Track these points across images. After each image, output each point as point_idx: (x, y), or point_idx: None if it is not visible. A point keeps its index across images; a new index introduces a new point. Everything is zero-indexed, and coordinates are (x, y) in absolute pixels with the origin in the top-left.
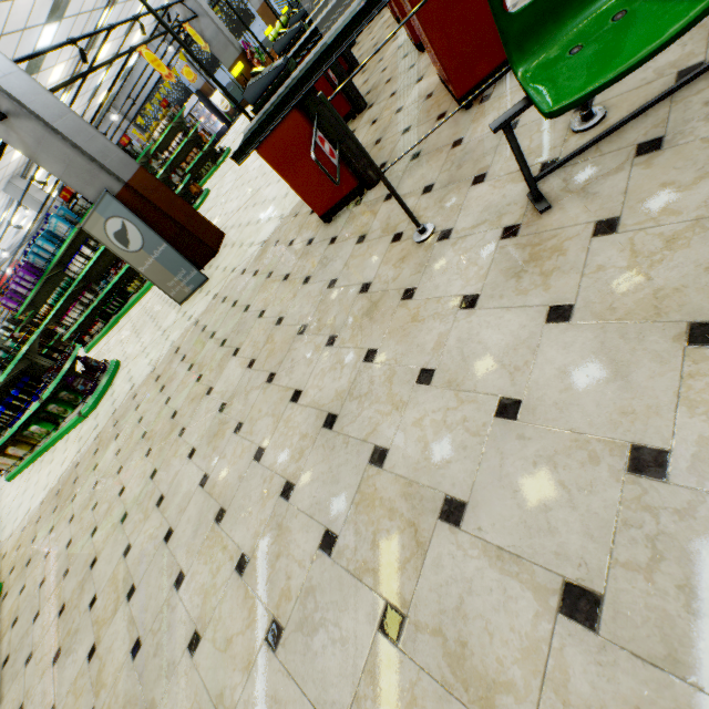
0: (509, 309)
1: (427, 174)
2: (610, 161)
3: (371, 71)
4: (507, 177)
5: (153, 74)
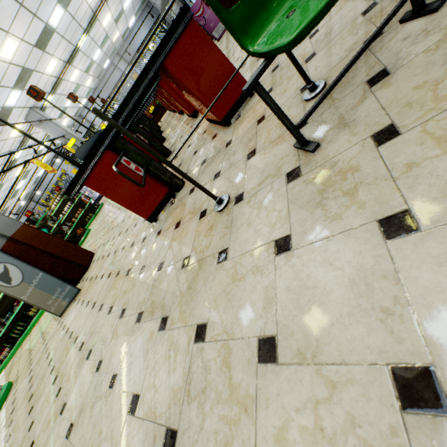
0: (330, 239)
1: (214, 167)
2: (350, 99)
3: (172, 138)
4: (272, 144)
5: (54, 177)
